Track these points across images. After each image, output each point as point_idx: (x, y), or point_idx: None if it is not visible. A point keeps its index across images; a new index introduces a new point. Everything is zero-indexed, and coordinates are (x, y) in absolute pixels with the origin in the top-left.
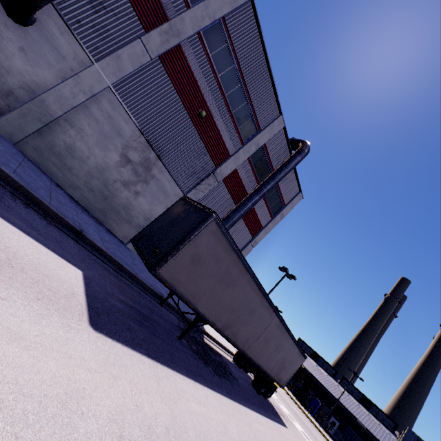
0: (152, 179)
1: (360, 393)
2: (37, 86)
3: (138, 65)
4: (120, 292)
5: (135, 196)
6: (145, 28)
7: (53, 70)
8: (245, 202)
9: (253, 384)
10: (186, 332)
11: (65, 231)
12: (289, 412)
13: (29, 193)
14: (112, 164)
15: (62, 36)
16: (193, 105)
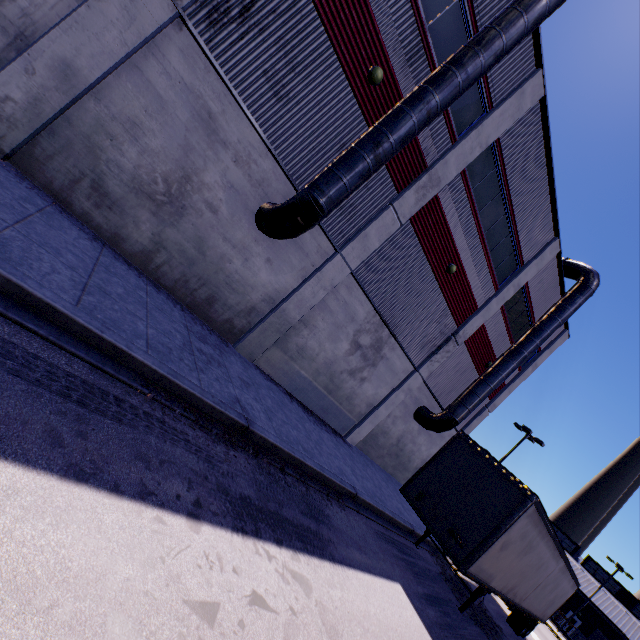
0: (381, 360)
1: (616, 584)
2: (278, 294)
3: (386, 237)
4: (413, 576)
5: (360, 382)
6: (398, 188)
7: (294, 272)
8: (497, 373)
9: (509, 622)
10: (469, 604)
11: (350, 506)
12: (536, 635)
13: (322, 475)
14: (341, 354)
15: (308, 231)
16: (441, 261)
